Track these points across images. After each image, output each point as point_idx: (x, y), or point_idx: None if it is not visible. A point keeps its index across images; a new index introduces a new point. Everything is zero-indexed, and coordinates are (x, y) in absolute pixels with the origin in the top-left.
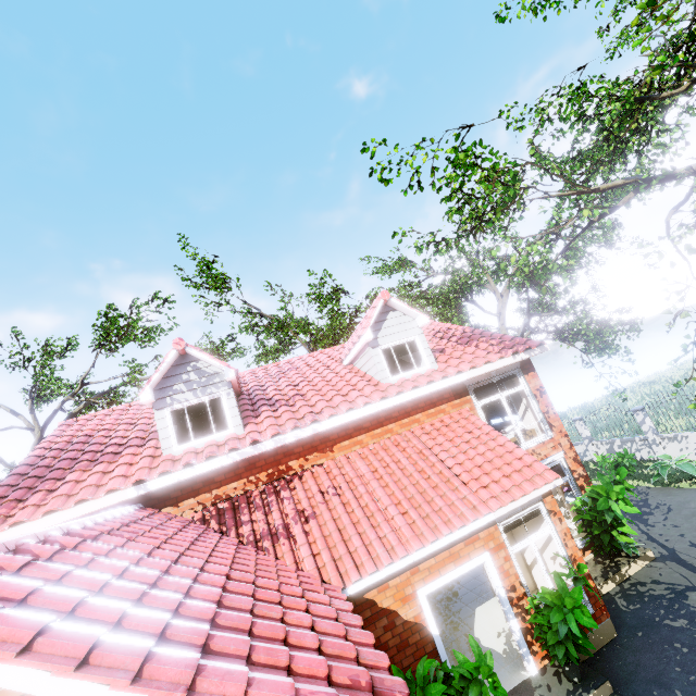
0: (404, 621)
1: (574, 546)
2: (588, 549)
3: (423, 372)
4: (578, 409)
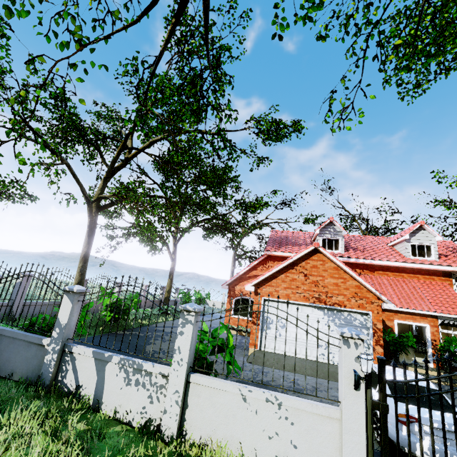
0: (386, 324)
1: None
2: None
3: (429, 260)
4: None
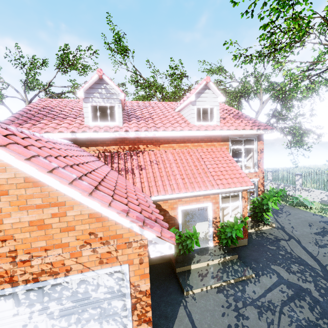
0: (169, 215)
1: (246, 212)
2: (250, 217)
3: (212, 125)
4: (271, 169)
